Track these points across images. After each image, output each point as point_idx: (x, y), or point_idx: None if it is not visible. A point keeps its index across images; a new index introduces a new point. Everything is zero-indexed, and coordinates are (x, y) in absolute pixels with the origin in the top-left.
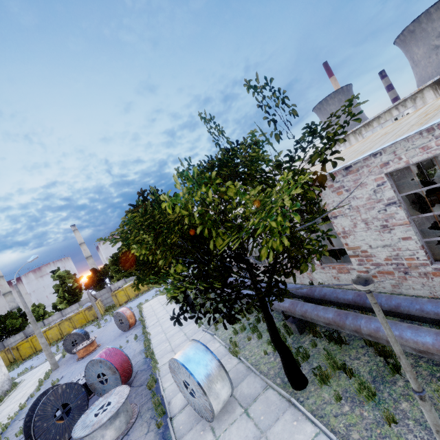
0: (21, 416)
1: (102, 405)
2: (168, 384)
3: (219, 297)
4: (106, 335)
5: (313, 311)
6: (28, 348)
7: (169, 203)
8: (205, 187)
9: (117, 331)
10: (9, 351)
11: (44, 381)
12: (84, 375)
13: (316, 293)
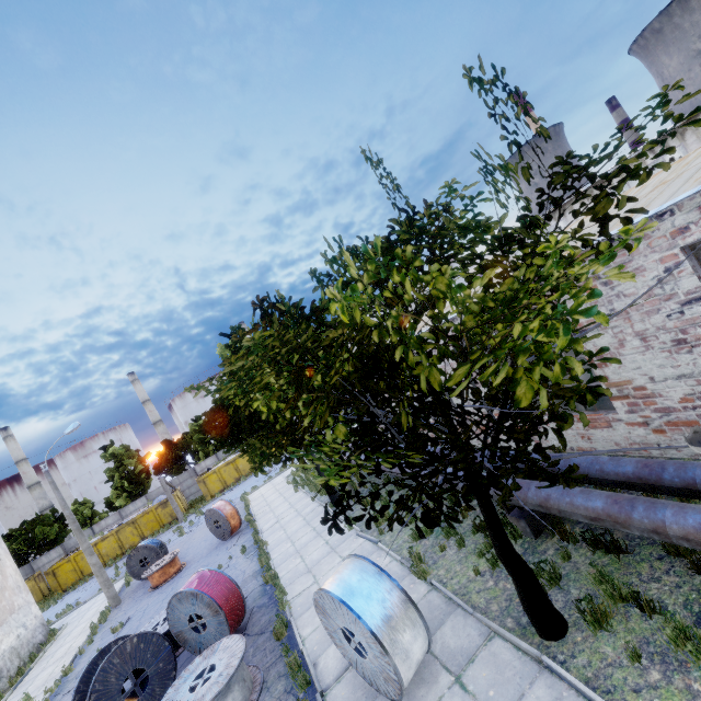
0: (66, 687)
1: (200, 670)
2: (309, 631)
3: (415, 480)
4: (194, 548)
5: (562, 496)
6: (71, 573)
7: (342, 303)
8: (398, 274)
9: (212, 540)
10: (42, 578)
11: (99, 626)
12: (167, 619)
13: (560, 464)
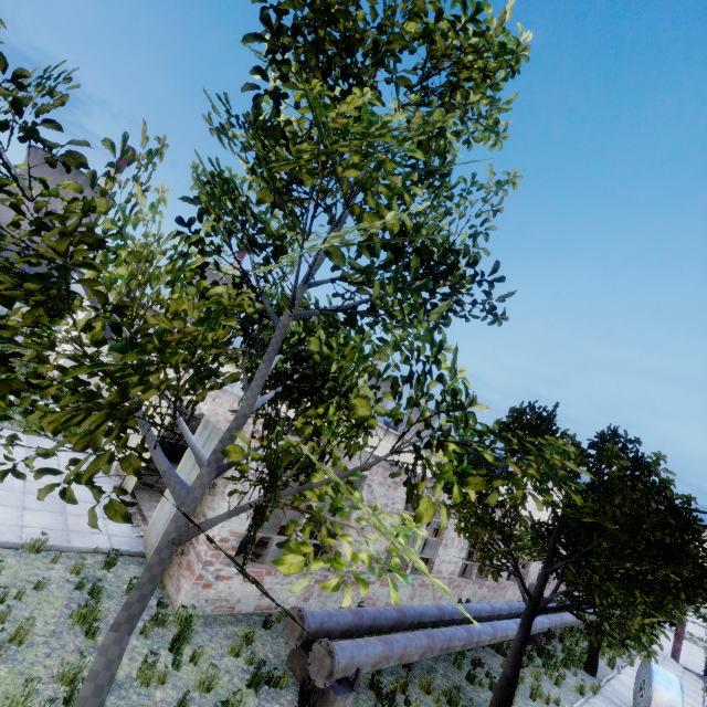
0: None
1: None
2: None
3: None
4: None
5: (556, 619)
6: None
7: None
8: None
9: None
10: None
11: None
12: None
13: None
